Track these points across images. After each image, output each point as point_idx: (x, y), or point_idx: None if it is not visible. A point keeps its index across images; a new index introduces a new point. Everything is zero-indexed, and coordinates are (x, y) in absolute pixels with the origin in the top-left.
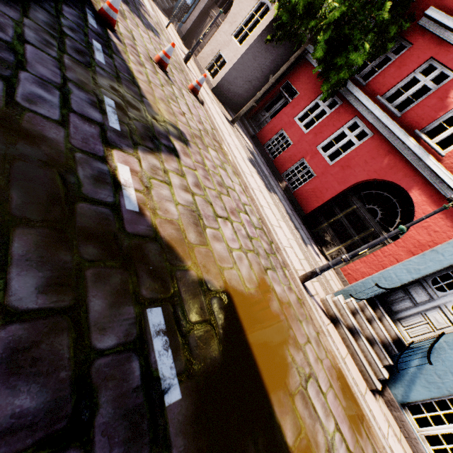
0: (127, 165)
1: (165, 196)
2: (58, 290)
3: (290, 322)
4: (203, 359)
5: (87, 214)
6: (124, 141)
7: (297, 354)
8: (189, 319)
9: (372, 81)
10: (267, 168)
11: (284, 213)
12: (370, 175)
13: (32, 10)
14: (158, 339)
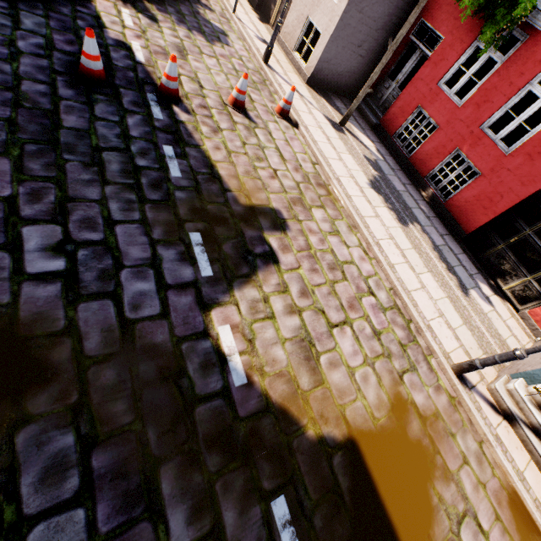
0: (226, 323)
1: (269, 339)
2: (200, 516)
3: (437, 443)
4: (330, 539)
5: (204, 417)
6: (219, 287)
7: (447, 489)
8: (312, 496)
9: None
10: (401, 175)
11: (429, 253)
12: None
13: (107, 165)
14: (285, 532)
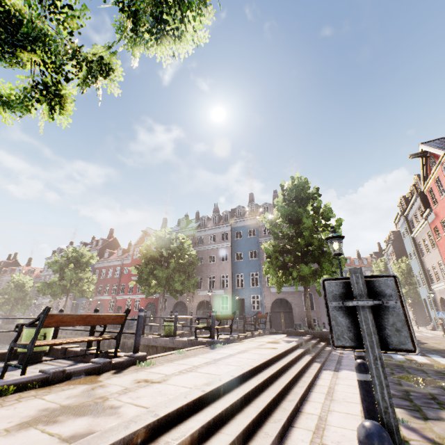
0: None
1: None
2: None
3: None
4: None
5: None
6: None
7: None
8: None
9: None
10: None
11: None
12: None
13: None
14: None
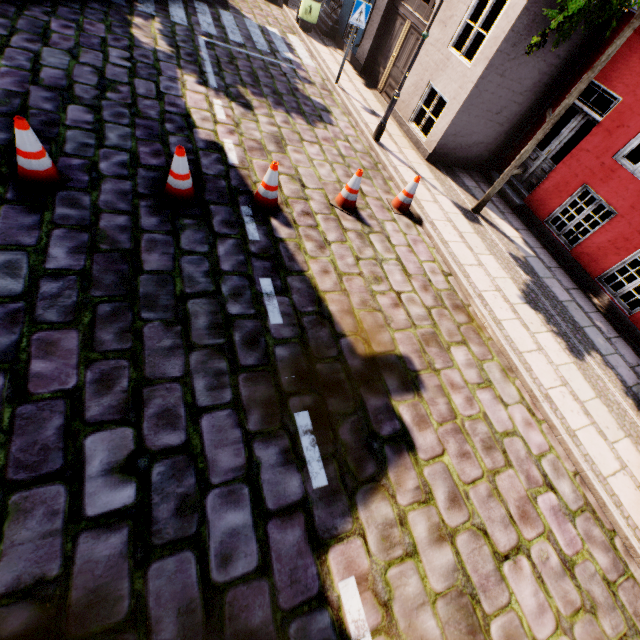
0: (350, 573)
1: (413, 598)
2: None
3: None
4: None
5: None
6: (337, 505)
7: None
8: None
9: None
10: (561, 276)
11: (620, 402)
12: None
13: (192, 320)
14: None
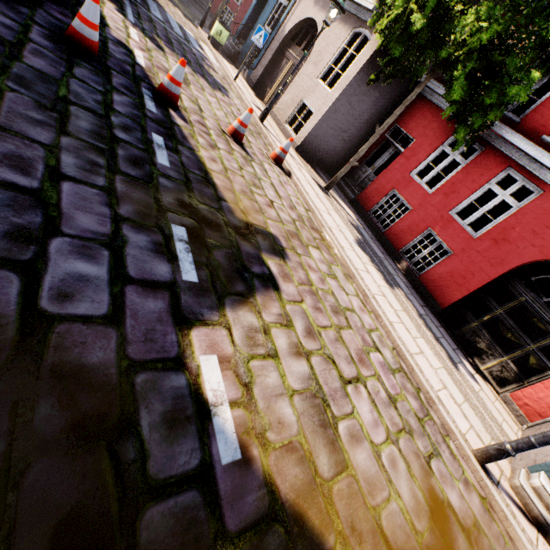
0: (213, 352)
1: (273, 388)
2: None
3: None
4: None
5: (159, 533)
6: (205, 299)
7: None
8: None
9: (531, 116)
10: (379, 245)
11: (417, 319)
12: (545, 253)
13: (72, 118)
14: None
